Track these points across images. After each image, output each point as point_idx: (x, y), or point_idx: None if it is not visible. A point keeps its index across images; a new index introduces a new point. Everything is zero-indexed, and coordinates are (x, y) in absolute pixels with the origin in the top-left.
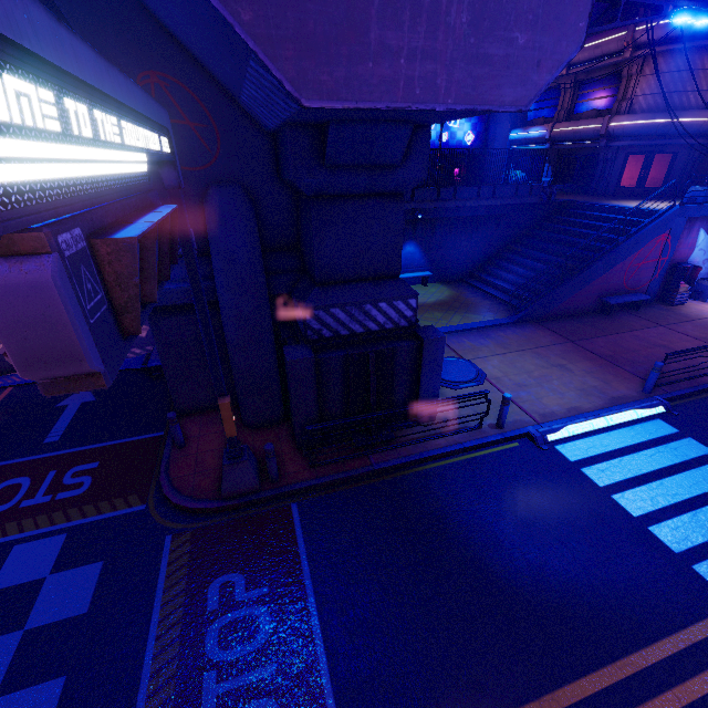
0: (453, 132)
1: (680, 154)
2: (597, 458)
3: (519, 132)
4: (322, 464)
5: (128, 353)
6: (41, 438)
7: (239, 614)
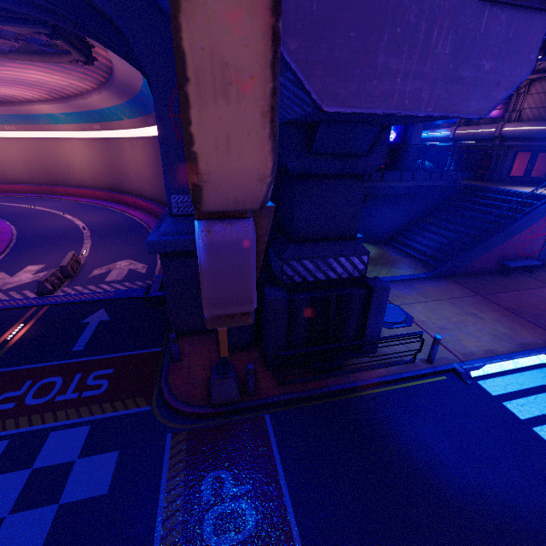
0: None
1: None
2: (515, 394)
3: (428, 132)
4: (288, 383)
5: (133, 285)
6: (70, 347)
7: (229, 506)
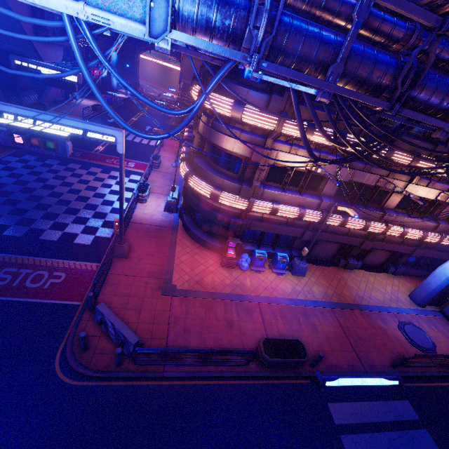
0: None
1: None
2: None
3: None
4: None
5: None
6: None
7: None
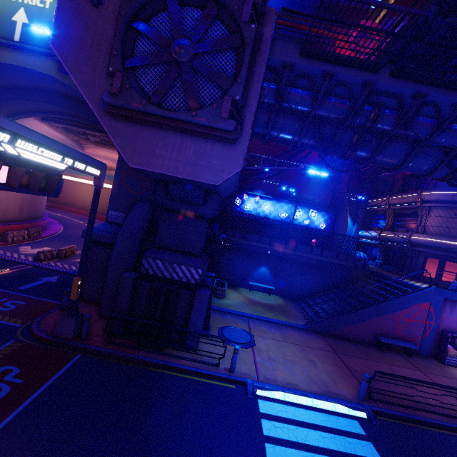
0: (312, 220)
1: None
2: (281, 419)
3: (363, 232)
4: (112, 342)
5: None
6: (18, 286)
7: None
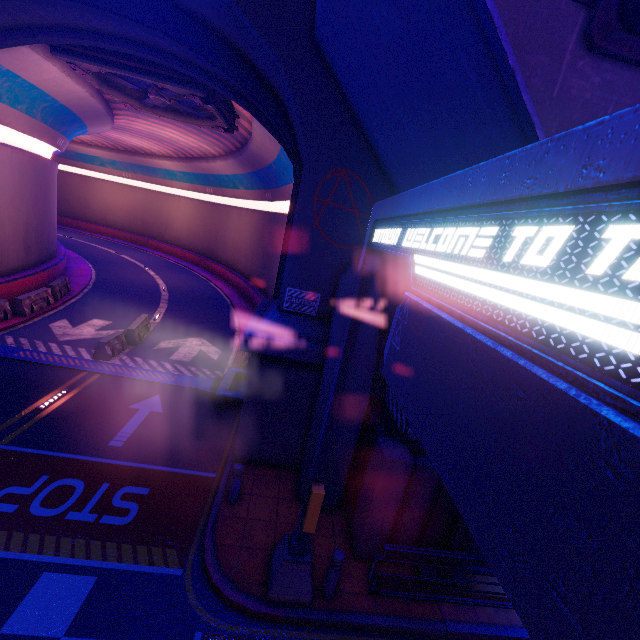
0: None
1: None
2: None
3: None
4: (383, 593)
5: (200, 372)
6: (107, 438)
7: None
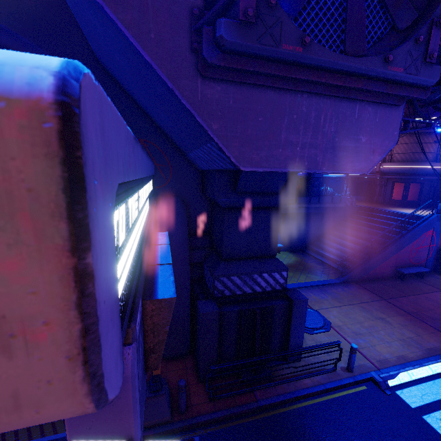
0: None
1: (425, 184)
2: (432, 406)
3: None
4: (219, 397)
5: None
6: None
7: None
